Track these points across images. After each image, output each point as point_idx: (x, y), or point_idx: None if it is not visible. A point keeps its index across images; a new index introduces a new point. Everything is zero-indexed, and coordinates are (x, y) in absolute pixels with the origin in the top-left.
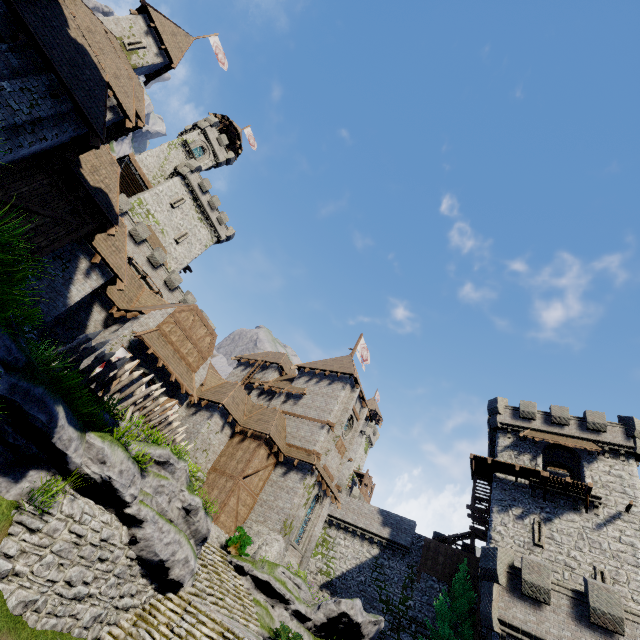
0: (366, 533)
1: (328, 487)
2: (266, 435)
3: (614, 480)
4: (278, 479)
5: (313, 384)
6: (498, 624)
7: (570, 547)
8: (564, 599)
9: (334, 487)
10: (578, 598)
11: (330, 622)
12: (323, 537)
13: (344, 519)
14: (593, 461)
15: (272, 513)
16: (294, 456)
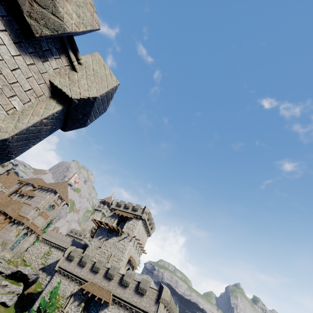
0: (64, 249)
1: (33, 230)
2: (3, 211)
3: (132, 226)
4: (8, 227)
5: (40, 192)
6: (58, 267)
7: (108, 247)
8: (78, 259)
9: (40, 230)
10: (82, 258)
11: (13, 274)
12: (48, 251)
13: (58, 244)
14: (130, 220)
15: (0, 239)
16: (17, 219)
